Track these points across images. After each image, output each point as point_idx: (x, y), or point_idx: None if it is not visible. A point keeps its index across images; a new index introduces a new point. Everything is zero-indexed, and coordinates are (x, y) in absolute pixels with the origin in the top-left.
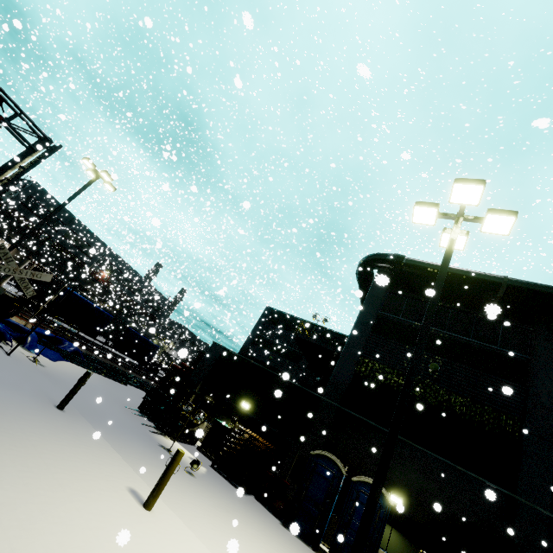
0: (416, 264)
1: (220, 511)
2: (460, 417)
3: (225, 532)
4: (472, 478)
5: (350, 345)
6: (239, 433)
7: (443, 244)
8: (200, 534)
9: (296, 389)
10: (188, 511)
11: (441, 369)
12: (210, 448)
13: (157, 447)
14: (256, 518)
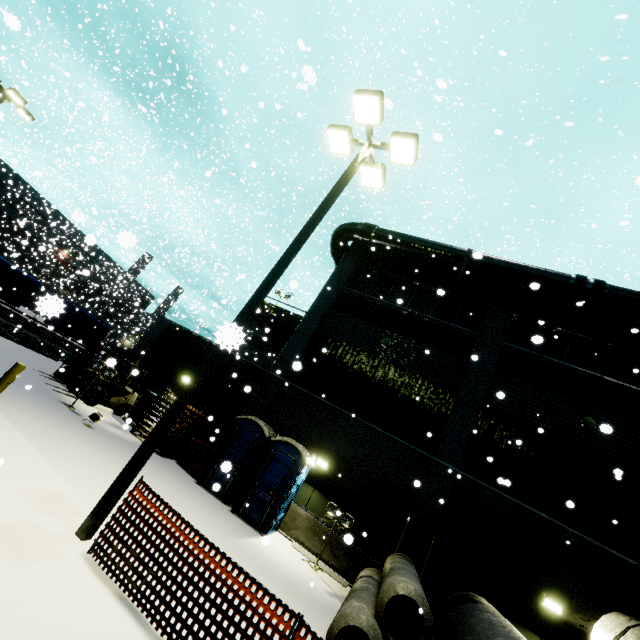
0: (386, 235)
1: (106, 452)
2: (400, 389)
3: (94, 462)
4: (398, 443)
5: (307, 320)
6: (166, 400)
7: (364, 181)
8: (49, 452)
9: (244, 364)
10: (50, 439)
11: (393, 344)
12: (137, 418)
13: (55, 401)
14: (158, 470)
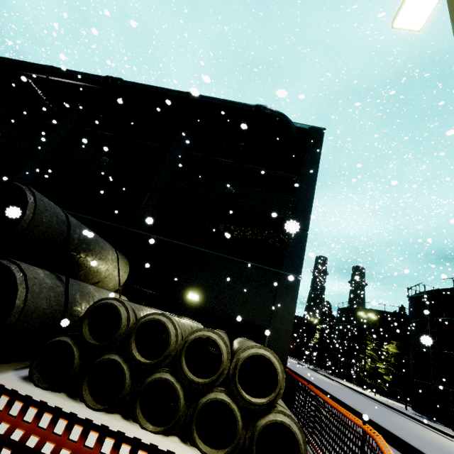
0: None
1: None
2: None
3: None
4: None
5: None
6: None
7: None
8: None
9: None
10: None
11: (3, 136)
12: None
13: None
14: None
